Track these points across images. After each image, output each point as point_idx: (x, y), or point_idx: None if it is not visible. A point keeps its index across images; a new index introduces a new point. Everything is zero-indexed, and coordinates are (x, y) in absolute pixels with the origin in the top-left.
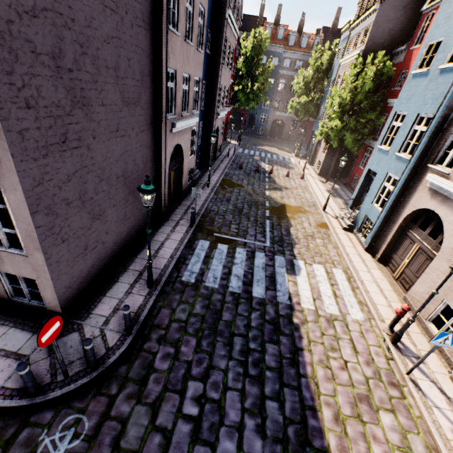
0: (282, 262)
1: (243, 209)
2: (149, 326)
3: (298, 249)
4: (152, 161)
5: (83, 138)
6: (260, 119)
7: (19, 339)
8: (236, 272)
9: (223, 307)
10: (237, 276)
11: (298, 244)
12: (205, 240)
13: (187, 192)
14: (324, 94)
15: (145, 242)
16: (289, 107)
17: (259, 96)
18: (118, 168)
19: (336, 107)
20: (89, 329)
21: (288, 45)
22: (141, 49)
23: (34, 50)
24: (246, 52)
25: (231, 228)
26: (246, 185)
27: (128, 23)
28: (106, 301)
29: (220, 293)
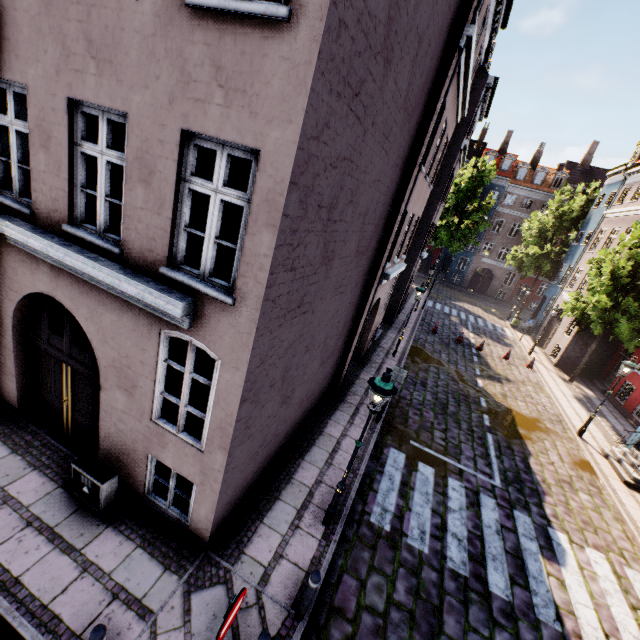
0: (529, 527)
1: (448, 404)
2: (327, 607)
3: (551, 506)
4: (350, 320)
5: (313, 299)
6: (457, 263)
7: (146, 573)
8: (454, 529)
9: (442, 602)
10: (457, 537)
11: (549, 495)
12: (398, 450)
13: (366, 359)
14: (570, 249)
15: (314, 433)
16: (510, 257)
17: (467, 237)
18: (324, 332)
19: (606, 277)
20: (240, 585)
21: (515, 178)
22: (389, 190)
23: (320, 203)
24: (461, 182)
25: (435, 436)
26: (447, 363)
27: (390, 164)
28: (264, 533)
29: (434, 567)
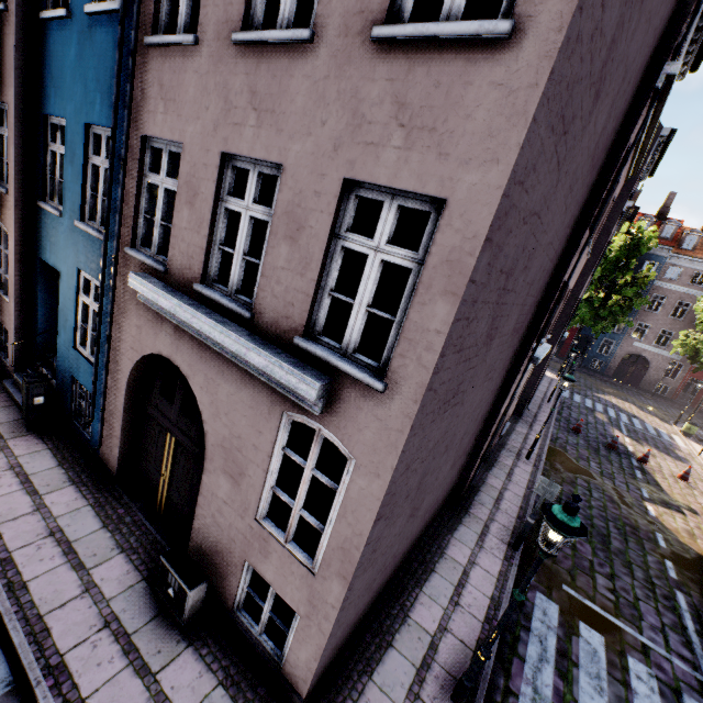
0: None
1: (610, 536)
2: None
3: None
4: (487, 412)
5: (466, 388)
6: (599, 346)
7: None
8: None
9: None
10: None
11: None
12: (547, 596)
13: (492, 459)
14: None
15: (434, 554)
16: (679, 343)
17: (616, 315)
18: (463, 427)
19: None
20: None
21: (680, 248)
22: (555, 256)
23: (502, 268)
24: (610, 250)
25: (598, 583)
26: (599, 476)
27: (564, 223)
28: (373, 697)
29: None
